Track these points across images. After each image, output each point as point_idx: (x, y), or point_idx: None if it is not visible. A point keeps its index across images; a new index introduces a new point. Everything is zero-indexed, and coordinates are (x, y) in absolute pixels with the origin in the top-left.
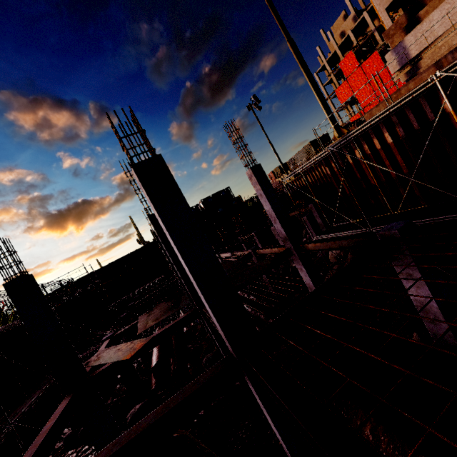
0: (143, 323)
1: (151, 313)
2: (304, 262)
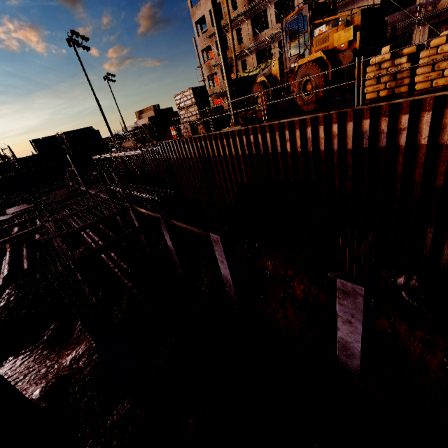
0: (10, 211)
1: (14, 208)
2: None
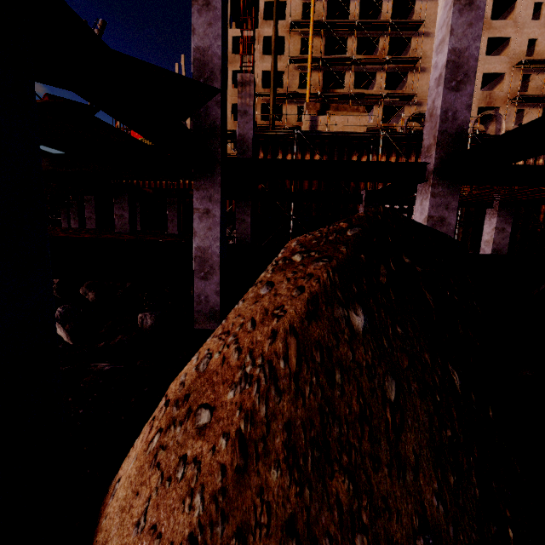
0: None
1: None
2: (251, 213)
